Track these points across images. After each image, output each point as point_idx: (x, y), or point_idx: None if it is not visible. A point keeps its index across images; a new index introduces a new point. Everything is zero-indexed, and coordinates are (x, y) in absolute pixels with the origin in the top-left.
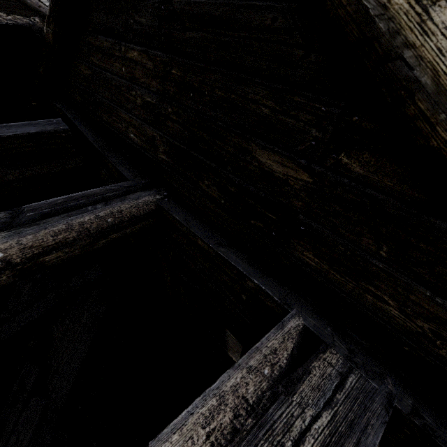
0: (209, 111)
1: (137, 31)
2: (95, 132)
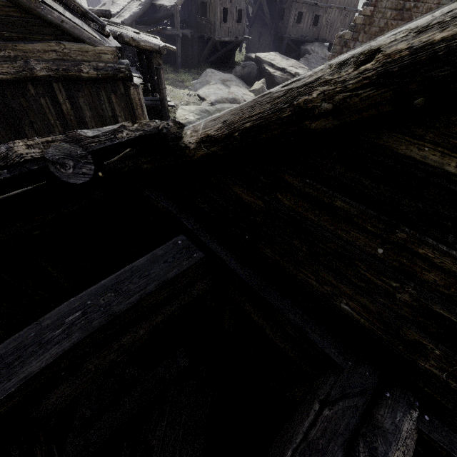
0: None
1: None
2: (235, 255)
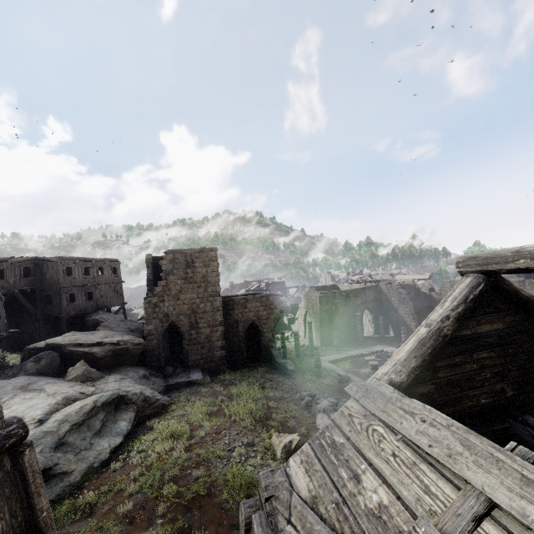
0: (529, 356)
1: (486, 345)
2: None
